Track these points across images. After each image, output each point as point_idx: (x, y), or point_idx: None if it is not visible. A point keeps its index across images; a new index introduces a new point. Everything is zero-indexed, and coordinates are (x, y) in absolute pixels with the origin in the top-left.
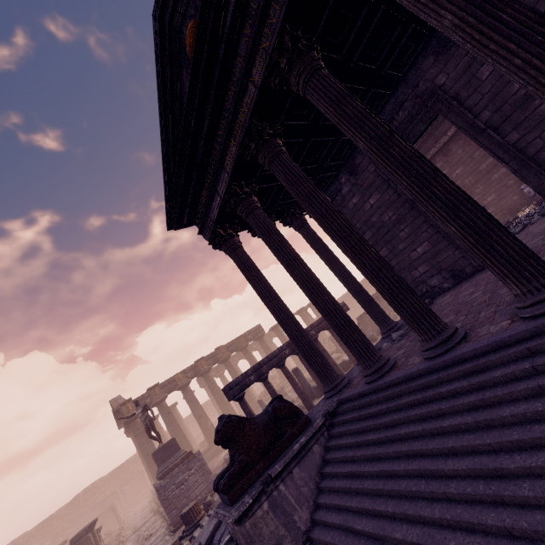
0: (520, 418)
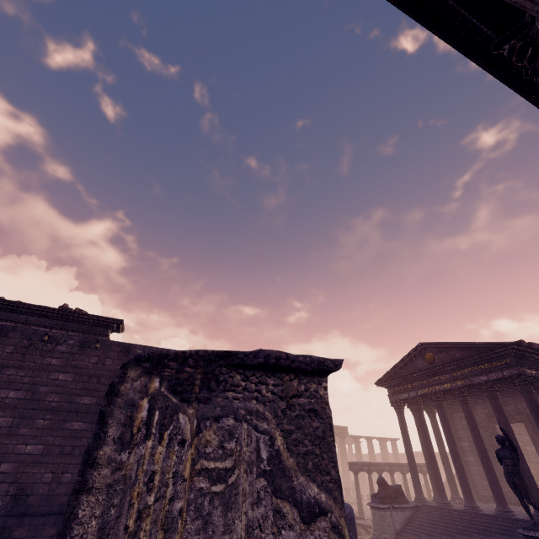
0: (478, 528)
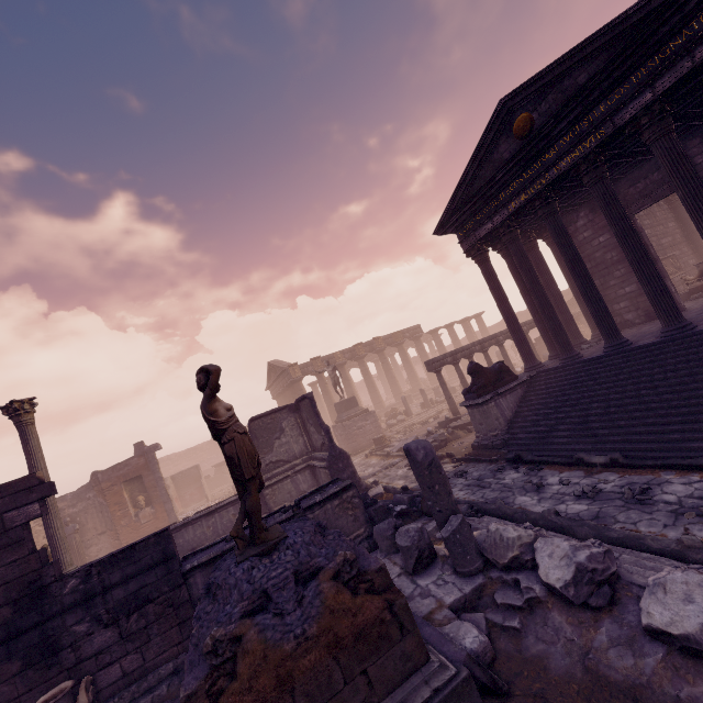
0: (637, 370)
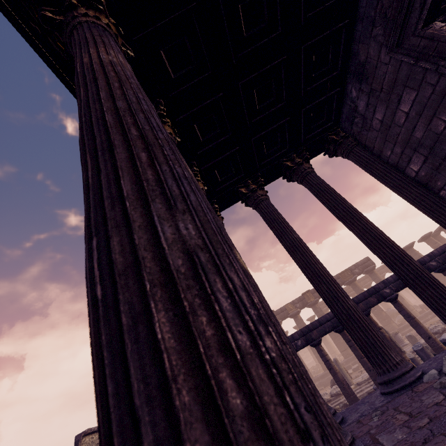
0: None
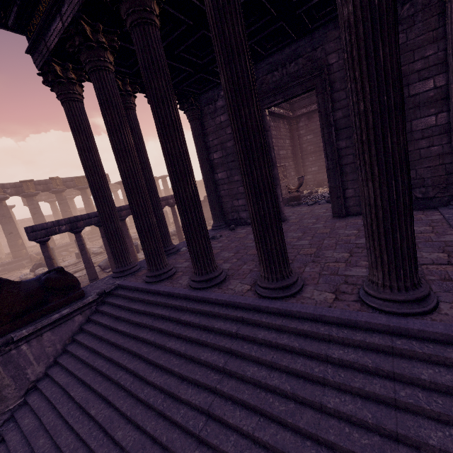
0: (208, 364)
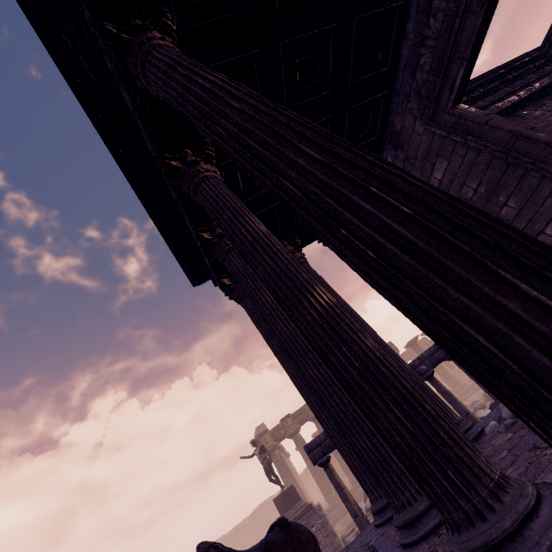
0: None
